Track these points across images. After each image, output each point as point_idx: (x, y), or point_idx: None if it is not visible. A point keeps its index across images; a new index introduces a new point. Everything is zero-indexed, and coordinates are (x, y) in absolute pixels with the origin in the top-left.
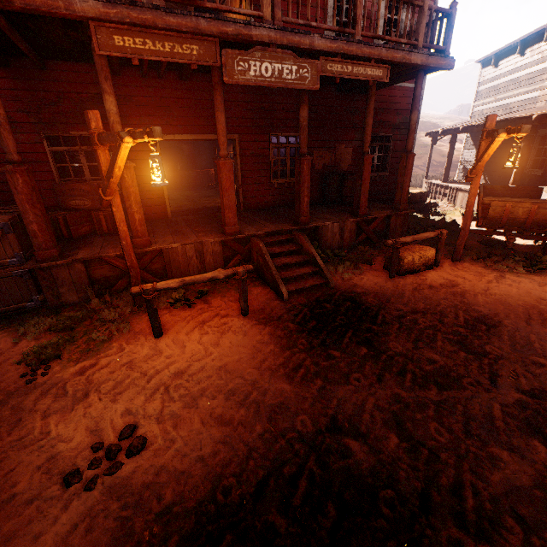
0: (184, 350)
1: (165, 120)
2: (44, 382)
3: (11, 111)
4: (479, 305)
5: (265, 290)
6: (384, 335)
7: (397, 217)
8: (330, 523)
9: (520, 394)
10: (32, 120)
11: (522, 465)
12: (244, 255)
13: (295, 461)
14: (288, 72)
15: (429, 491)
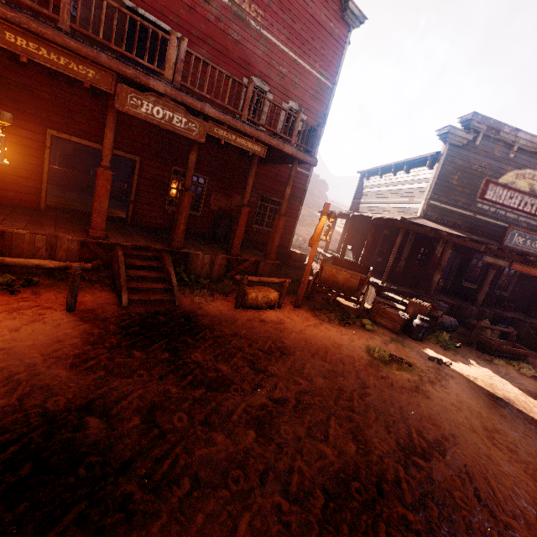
0: None
1: (65, 120)
2: None
3: None
4: (288, 339)
5: (110, 295)
6: (194, 347)
7: (265, 264)
8: (15, 479)
9: (268, 400)
10: None
11: (229, 445)
12: (105, 261)
13: (21, 430)
14: (178, 121)
15: (136, 458)
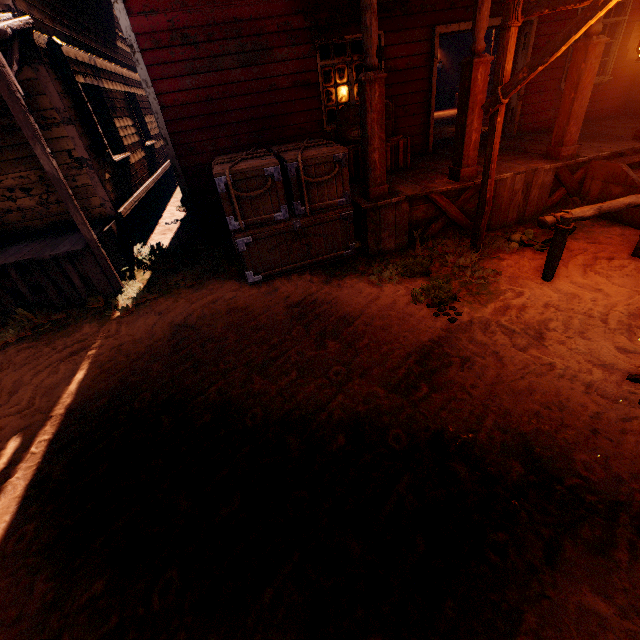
0: (606, 294)
1: (450, 1)
2: (469, 321)
3: (289, 14)
4: None
5: (628, 230)
6: None
7: None
8: None
9: None
10: (307, 24)
11: None
12: (571, 188)
13: None
14: None
15: None
